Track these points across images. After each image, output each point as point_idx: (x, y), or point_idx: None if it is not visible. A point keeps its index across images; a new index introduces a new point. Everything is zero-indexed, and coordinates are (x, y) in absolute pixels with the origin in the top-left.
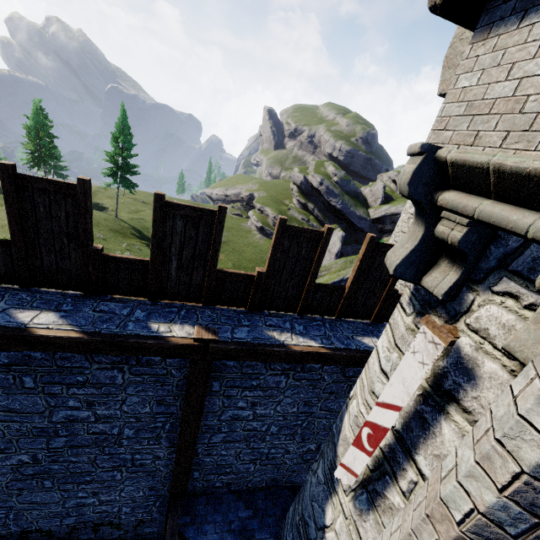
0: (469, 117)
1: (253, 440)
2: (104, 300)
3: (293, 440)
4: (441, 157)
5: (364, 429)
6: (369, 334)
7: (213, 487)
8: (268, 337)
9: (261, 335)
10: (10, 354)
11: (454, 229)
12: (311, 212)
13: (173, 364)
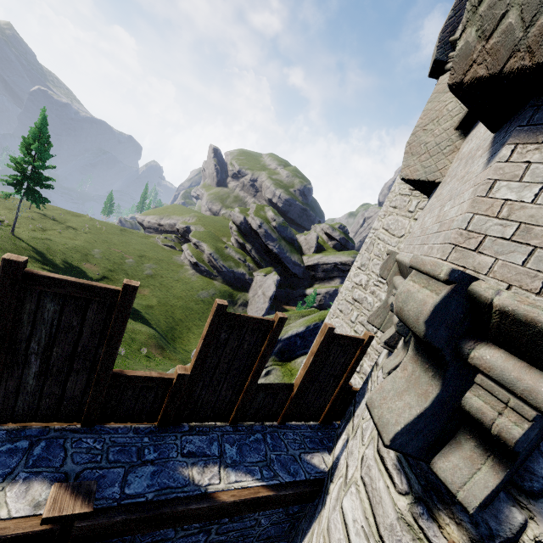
0: (525, 247)
1: None
2: None
3: None
4: (482, 295)
5: None
6: (319, 447)
7: None
8: (184, 483)
9: (173, 479)
10: None
11: (503, 413)
12: (249, 252)
13: None
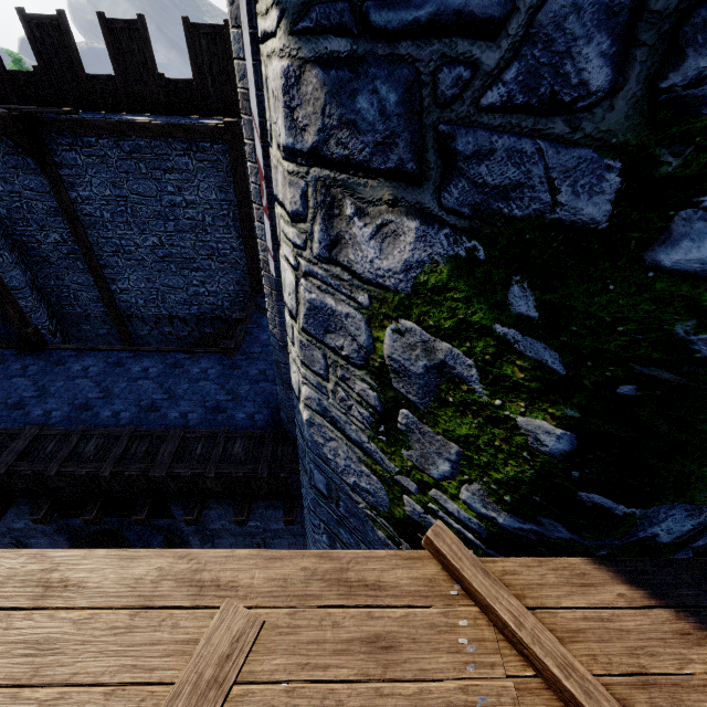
0: None
1: None
2: (173, 117)
3: None
4: None
5: None
6: None
7: None
8: None
9: None
10: (129, 144)
11: None
12: None
13: (219, 150)
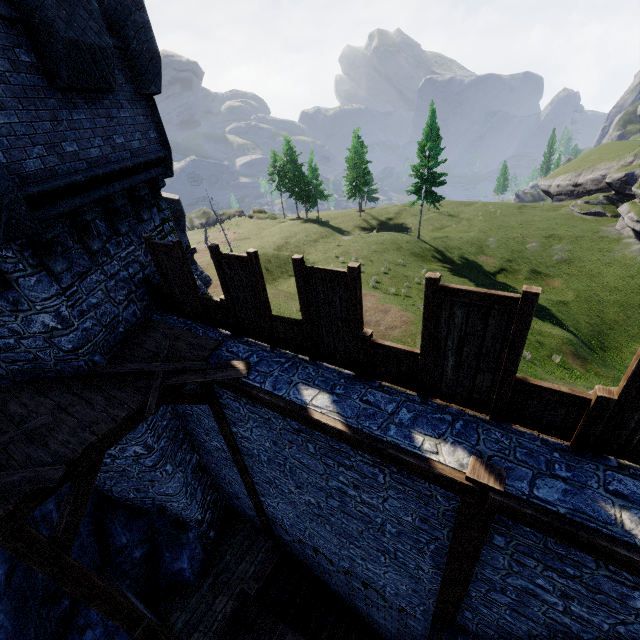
0: None
1: (562, 636)
2: (372, 387)
3: None
4: None
5: None
6: None
7: None
8: (607, 520)
9: (592, 509)
10: (298, 423)
11: None
12: None
13: (438, 489)
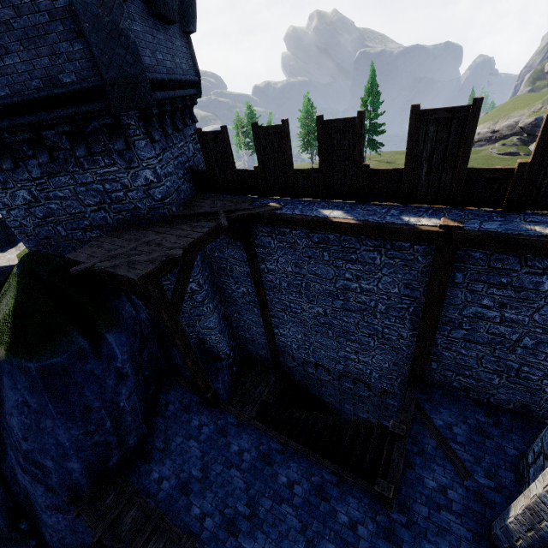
0: None
1: (499, 347)
2: (368, 205)
3: None
4: None
5: None
6: None
7: (450, 385)
8: (526, 230)
9: (517, 228)
10: (319, 236)
11: None
12: None
13: (419, 250)
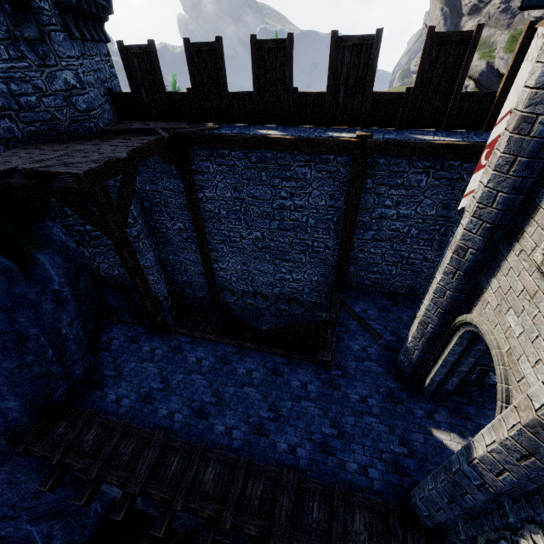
0: None
1: (396, 241)
2: (298, 127)
3: (430, 247)
4: None
5: (484, 153)
6: None
7: (363, 284)
8: (412, 137)
9: (407, 137)
10: (257, 155)
11: None
12: None
13: (341, 162)
